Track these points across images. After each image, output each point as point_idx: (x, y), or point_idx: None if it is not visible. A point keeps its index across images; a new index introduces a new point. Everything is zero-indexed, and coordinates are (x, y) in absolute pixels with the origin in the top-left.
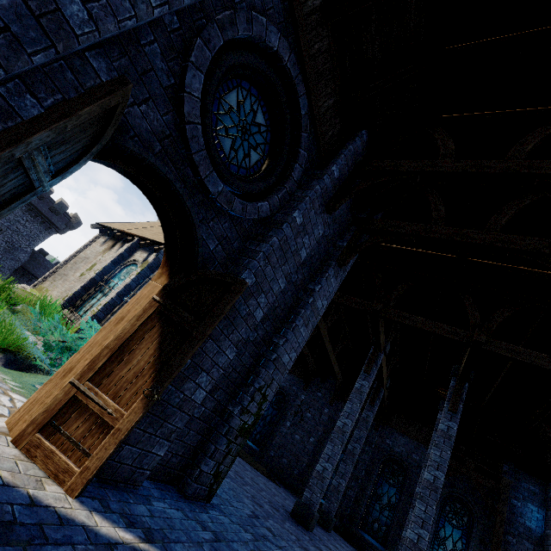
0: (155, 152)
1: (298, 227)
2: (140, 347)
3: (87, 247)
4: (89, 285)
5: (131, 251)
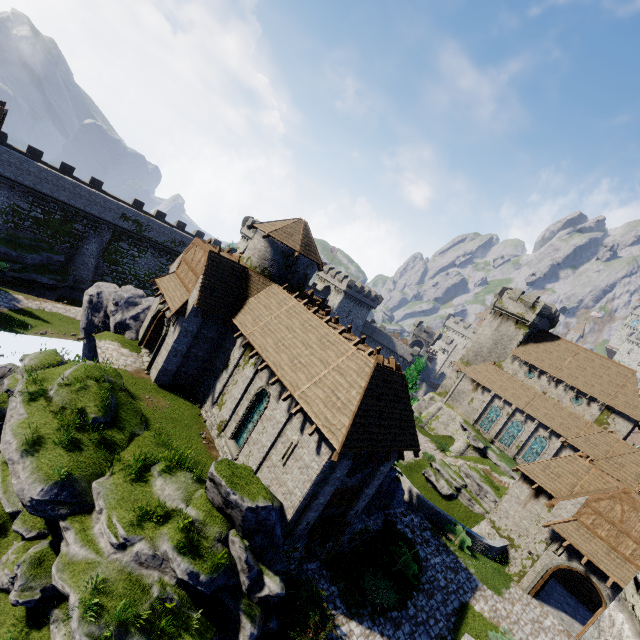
0: None
1: None
2: None
3: (459, 383)
4: (480, 414)
5: (492, 398)
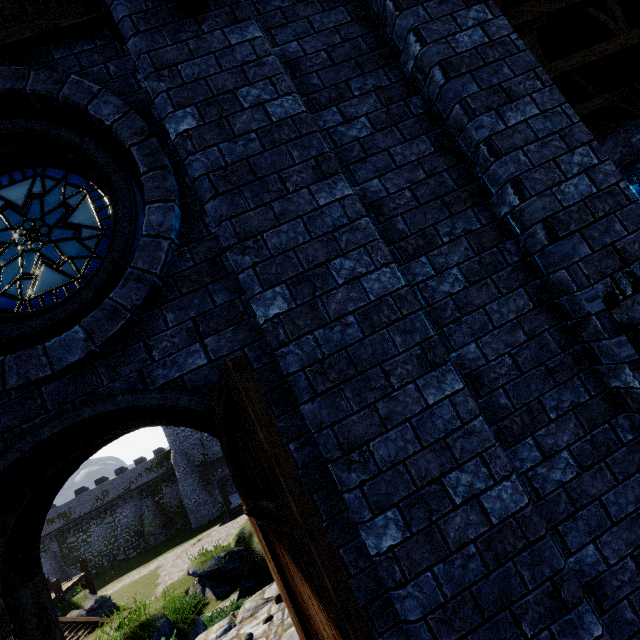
0: (5, 450)
1: (206, 125)
2: (306, 600)
3: None
4: None
5: None
